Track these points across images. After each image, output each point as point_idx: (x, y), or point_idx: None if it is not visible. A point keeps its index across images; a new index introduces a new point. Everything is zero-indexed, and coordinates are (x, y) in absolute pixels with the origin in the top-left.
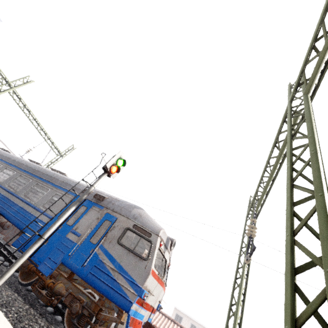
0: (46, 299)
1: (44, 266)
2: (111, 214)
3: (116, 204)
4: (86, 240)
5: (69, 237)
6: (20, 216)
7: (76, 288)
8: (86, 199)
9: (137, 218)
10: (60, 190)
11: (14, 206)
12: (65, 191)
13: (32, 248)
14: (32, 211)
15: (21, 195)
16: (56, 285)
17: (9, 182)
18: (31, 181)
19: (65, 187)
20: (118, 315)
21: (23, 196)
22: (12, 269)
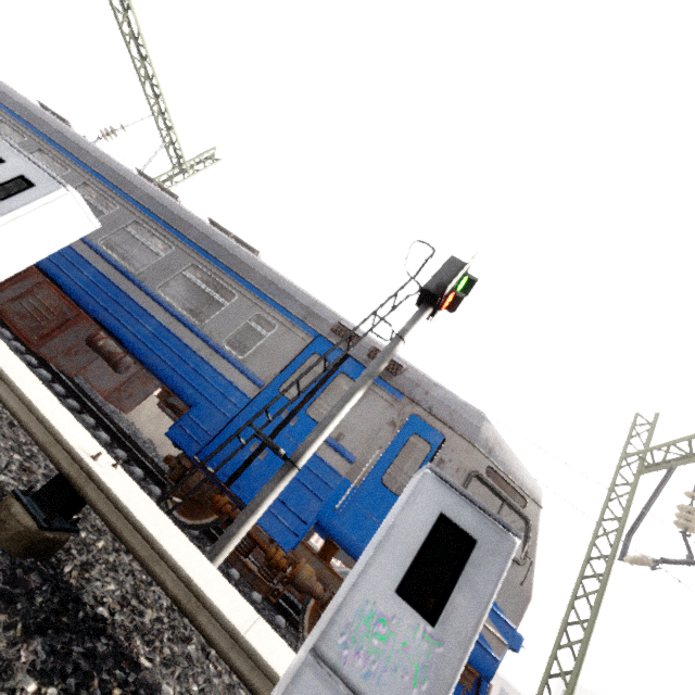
0: (265, 587)
1: (273, 521)
2: (428, 422)
3: (433, 394)
4: (372, 477)
5: (326, 458)
6: (168, 353)
7: (336, 579)
8: (348, 357)
9: (493, 449)
10: (269, 308)
11: (142, 316)
12: (283, 315)
13: (275, 493)
14: (201, 348)
15: (156, 288)
16: (300, 570)
17: (108, 233)
18: (175, 252)
19: (282, 302)
20: (462, 678)
21: (158, 290)
22: (234, 542)
